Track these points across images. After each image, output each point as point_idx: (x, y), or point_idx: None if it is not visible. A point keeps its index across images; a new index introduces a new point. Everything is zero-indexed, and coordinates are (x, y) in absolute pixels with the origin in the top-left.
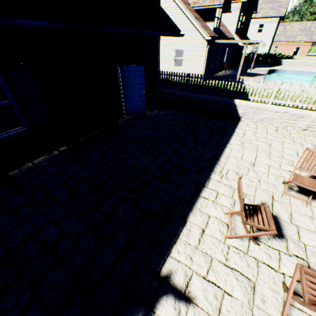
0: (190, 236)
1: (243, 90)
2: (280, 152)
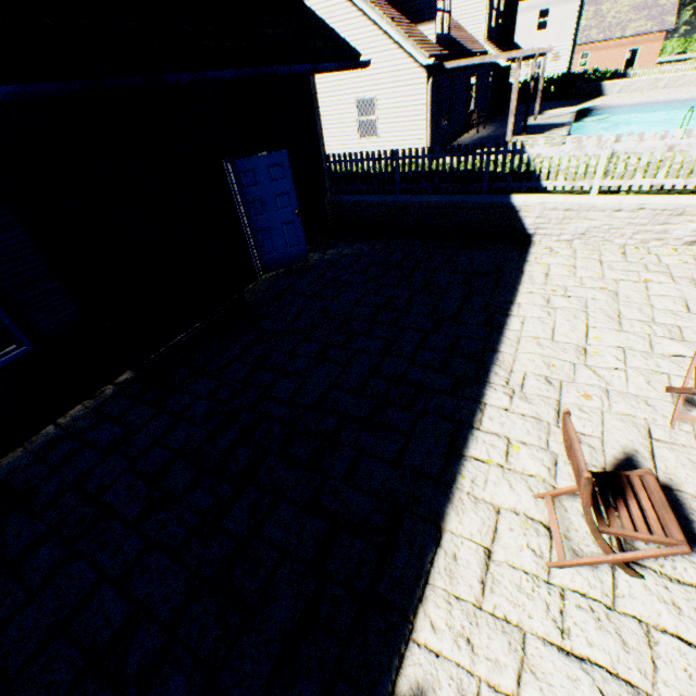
0: (458, 573)
1: (526, 168)
2: (644, 308)
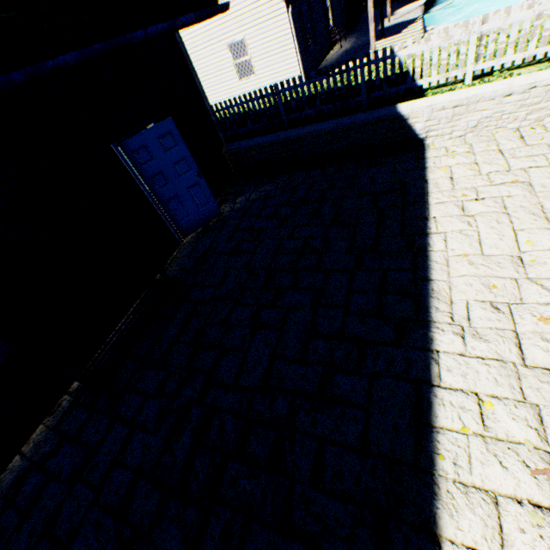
0: None
1: (399, 72)
2: None
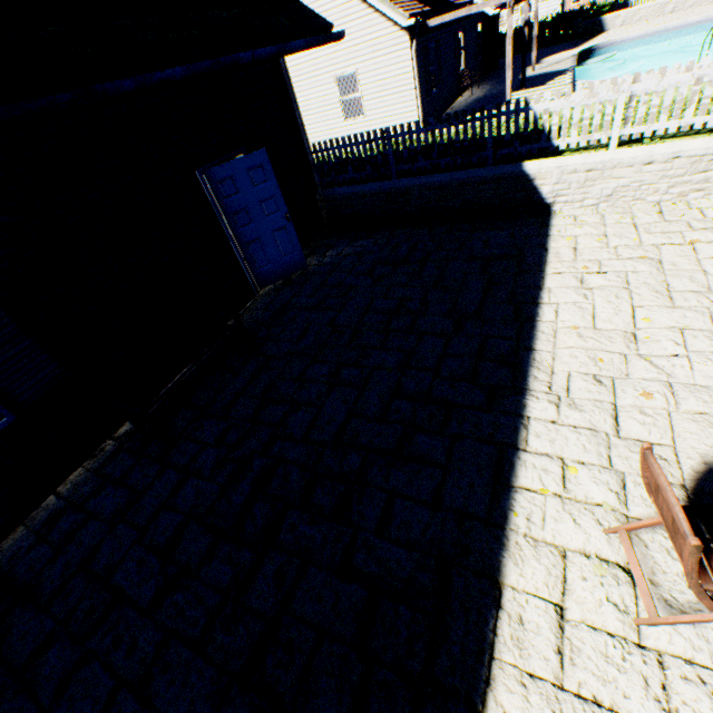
0: (528, 643)
1: (534, 128)
2: (696, 276)
